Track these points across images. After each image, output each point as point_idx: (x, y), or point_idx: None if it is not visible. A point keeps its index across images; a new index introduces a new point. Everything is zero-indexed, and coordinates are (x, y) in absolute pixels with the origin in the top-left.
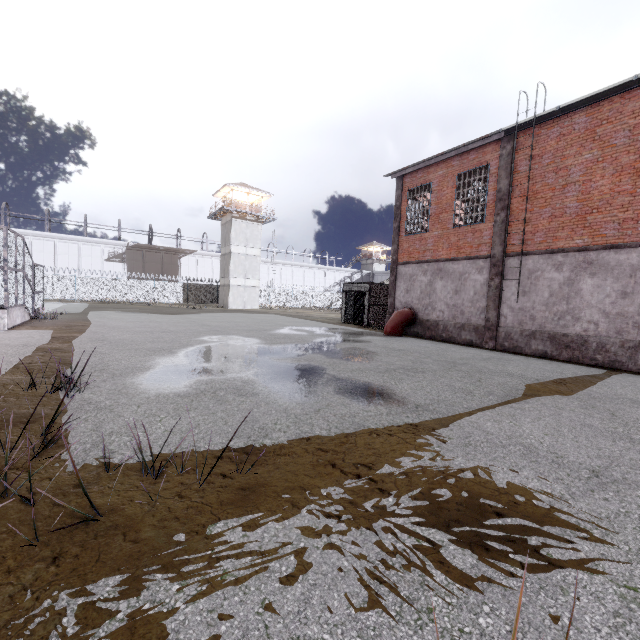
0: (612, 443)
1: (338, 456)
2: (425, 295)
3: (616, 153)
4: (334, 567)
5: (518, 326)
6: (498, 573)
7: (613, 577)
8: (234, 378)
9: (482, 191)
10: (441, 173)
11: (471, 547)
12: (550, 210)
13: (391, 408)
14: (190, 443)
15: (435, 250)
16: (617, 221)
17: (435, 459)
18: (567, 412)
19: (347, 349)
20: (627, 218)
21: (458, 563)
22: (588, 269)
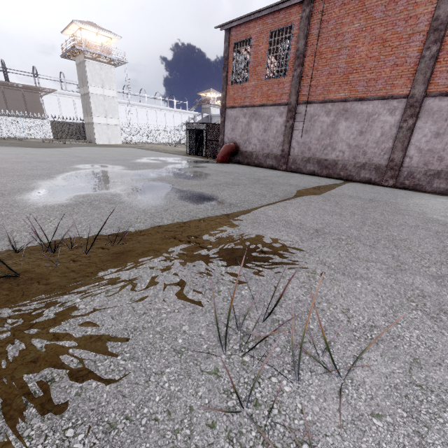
0: (331, 217)
1: (178, 233)
2: (244, 133)
3: (374, 25)
4: (171, 282)
5: (301, 155)
6: (255, 275)
7: (307, 270)
8: (105, 193)
9: (286, 49)
10: (258, 29)
11: (245, 266)
12: (328, 69)
13: (214, 206)
14: (76, 233)
15: (252, 97)
16: (366, 80)
17: (235, 230)
18: (314, 203)
19: (189, 172)
20: (372, 78)
21: (237, 273)
22: (344, 115)
